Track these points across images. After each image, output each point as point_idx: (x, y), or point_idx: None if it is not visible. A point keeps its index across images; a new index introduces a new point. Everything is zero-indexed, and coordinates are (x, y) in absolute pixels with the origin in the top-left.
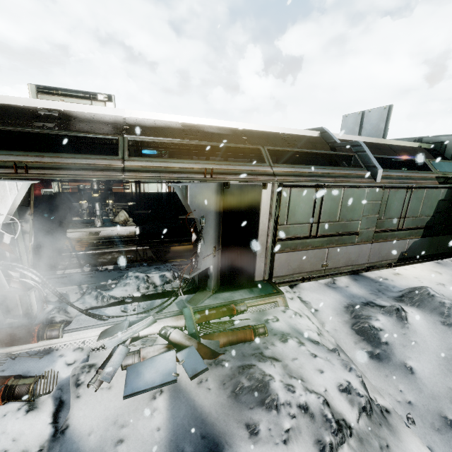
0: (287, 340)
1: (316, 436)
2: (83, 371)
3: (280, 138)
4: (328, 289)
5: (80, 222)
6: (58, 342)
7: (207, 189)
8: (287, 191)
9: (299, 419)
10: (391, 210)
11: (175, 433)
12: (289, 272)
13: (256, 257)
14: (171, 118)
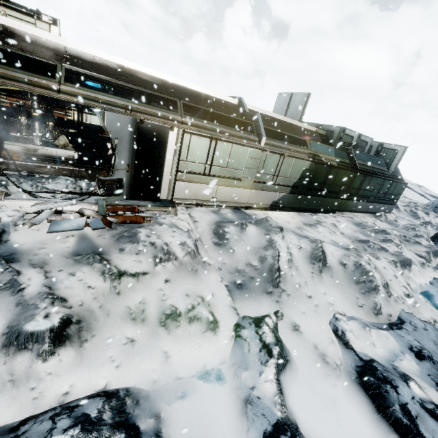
0: (162, 224)
1: (154, 254)
2: (20, 219)
3: (202, 97)
4: (212, 213)
5: (18, 137)
6: (1, 203)
7: (122, 119)
8: (188, 136)
9: (148, 248)
10: (268, 168)
11: (78, 250)
12: (187, 197)
13: (162, 181)
14: (110, 58)
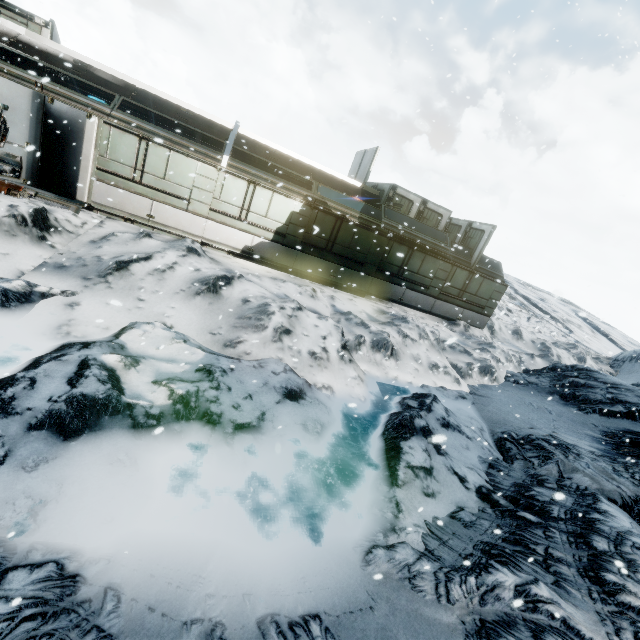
0: (23, 198)
1: None
2: None
3: (176, 110)
4: (137, 230)
5: None
6: None
7: (16, 88)
8: (108, 127)
9: None
10: (230, 195)
11: None
12: (110, 204)
13: (79, 178)
14: (72, 53)
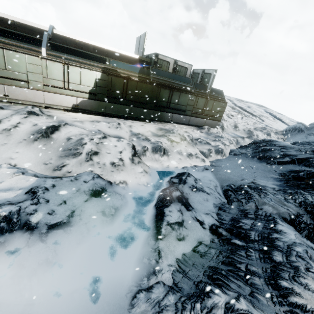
0: None
1: None
2: None
3: (6, 21)
4: None
5: None
6: None
7: None
8: None
9: None
10: (53, 74)
11: None
12: None
13: None
14: None
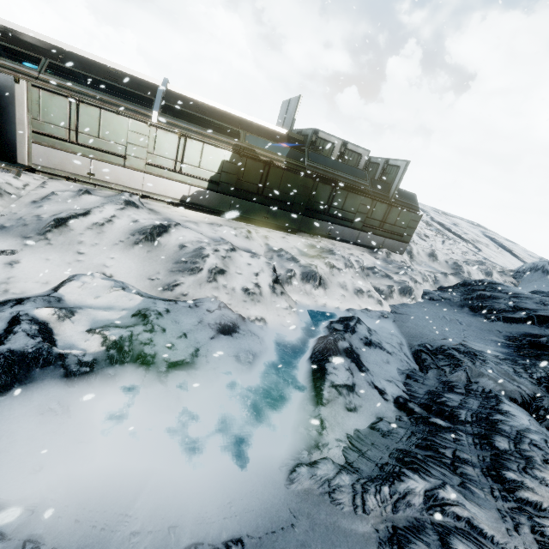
0: None
1: None
2: None
3: (105, 70)
4: (79, 188)
5: None
6: None
7: None
8: (36, 90)
9: None
10: (163, 149)
11: None
12: (51, 166)
13: (17, 142)
14: None
